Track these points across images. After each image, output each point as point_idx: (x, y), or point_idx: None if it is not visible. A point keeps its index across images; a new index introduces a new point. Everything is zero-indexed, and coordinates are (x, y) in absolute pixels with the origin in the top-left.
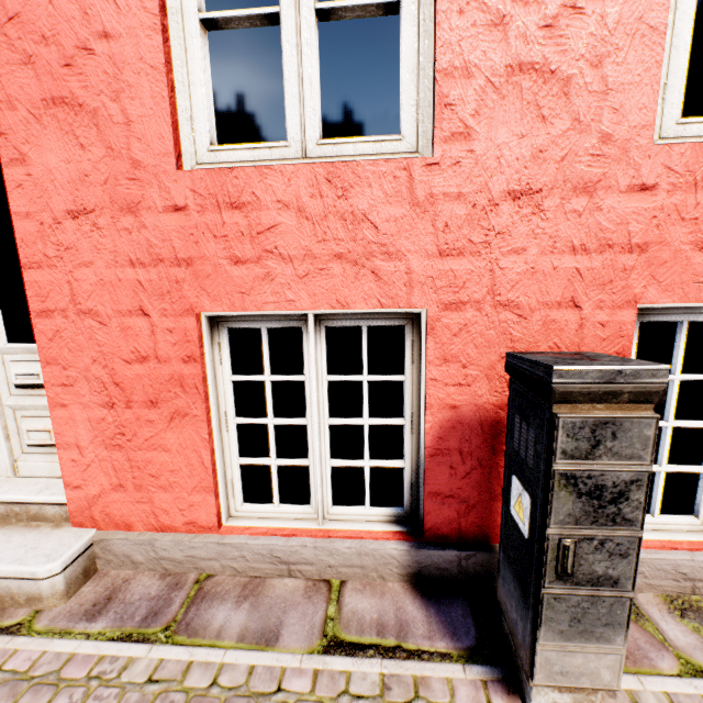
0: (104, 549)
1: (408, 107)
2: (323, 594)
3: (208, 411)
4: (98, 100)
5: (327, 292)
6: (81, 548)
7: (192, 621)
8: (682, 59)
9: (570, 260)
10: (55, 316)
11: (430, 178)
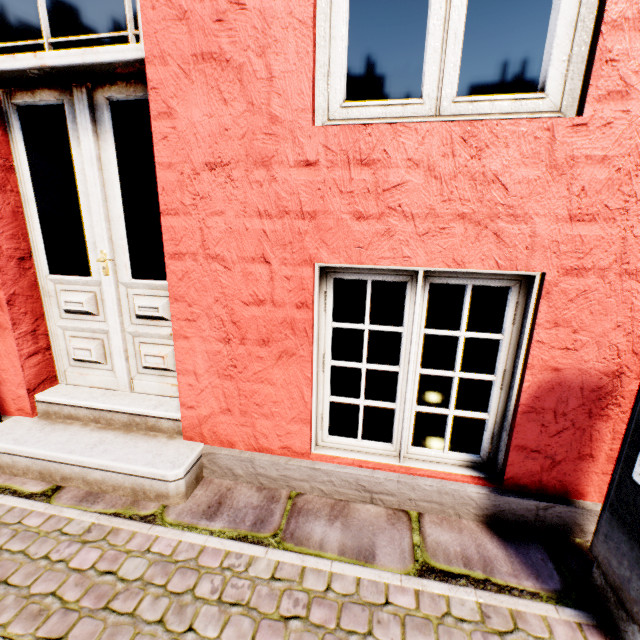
0: (211, 461)
1: (557, 62)
2: (405, 523)
3: (312, 353)
4: (244, 55)
5: (445, 251)
6: (195, 459)
7: (295, 531)
8: None
9: None
10: (185, 259)
11: (573, 139)
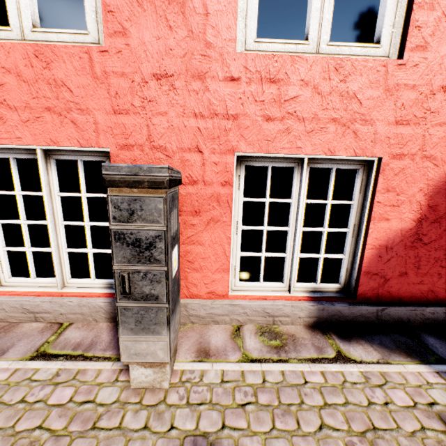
0: None
1: (90, 11)
2: (53, 330)
3: None
4: None
5: (44, 133)
6: None
7: None
8: (255, 1)
9: (194, 122)
10: None
11: (103, 60)
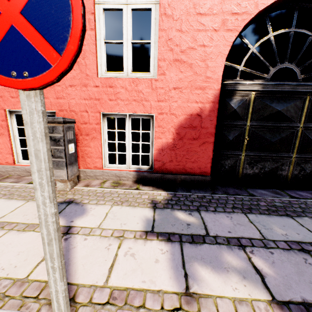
0: None
1: None
2: None
3: (9, 134)
4: None
5: None
6: None
7: (2, 180)
8: (104, 59)
9: (84, 101)
10: None
11: None
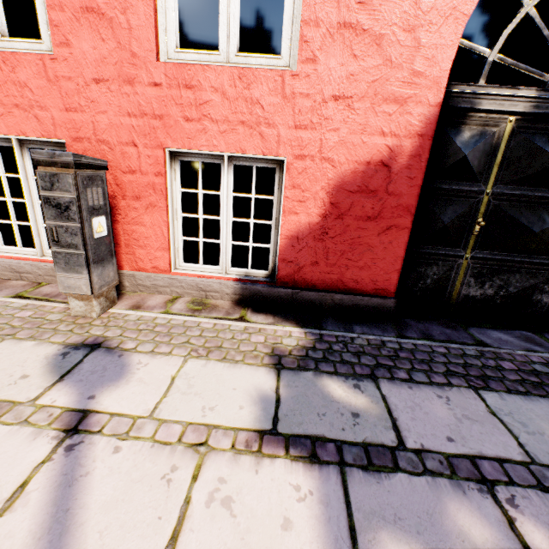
0: None
1: (43, 24)
2: (33, 286)
3: None
4: None
5: (15, 126)
6: None
7: None
8: (172, 16)
9: (129, 120)
10: None
11: (54, 67)
